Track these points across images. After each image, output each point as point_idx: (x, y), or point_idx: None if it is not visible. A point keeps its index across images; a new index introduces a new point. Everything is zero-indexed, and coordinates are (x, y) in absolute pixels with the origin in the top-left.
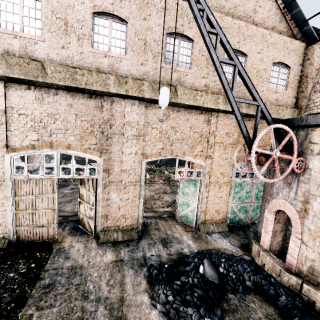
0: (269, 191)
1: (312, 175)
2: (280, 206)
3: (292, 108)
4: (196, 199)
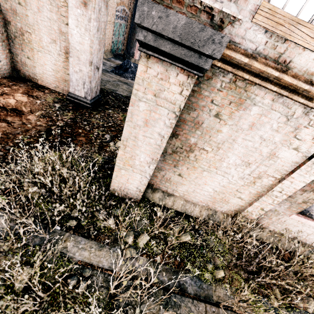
0: None
1: None
2: None
3: None
4: None
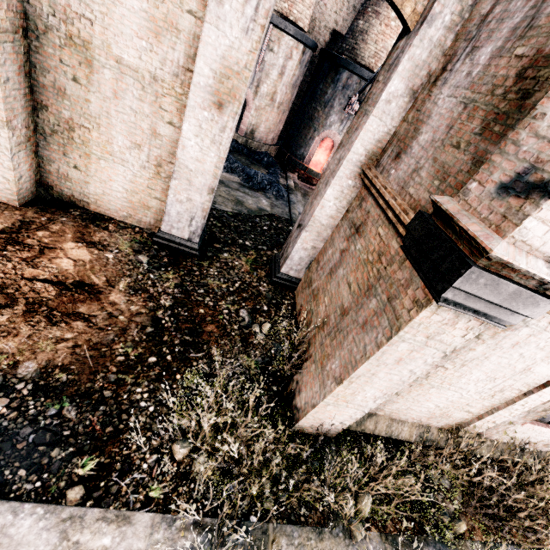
0: None
1: (265, 66)
2: None
3: None
4: None
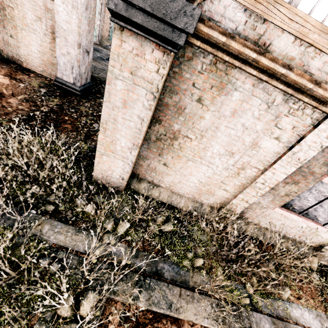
0: None
1: None
2: None
3: None
4: (98, 19)
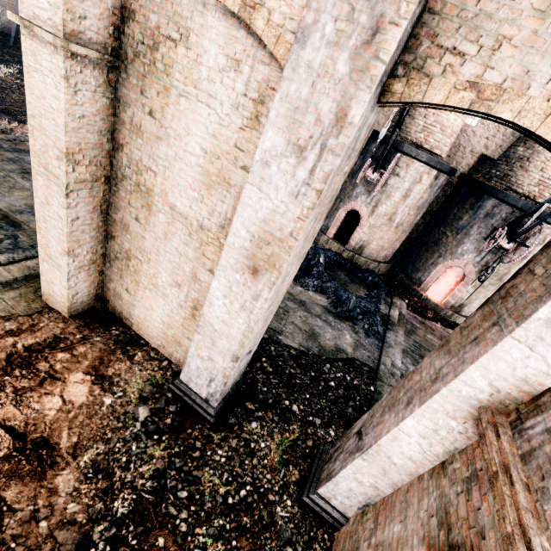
0: (348, 194)
1: (387, 189)
2: (356, 208)
3: None
4: None
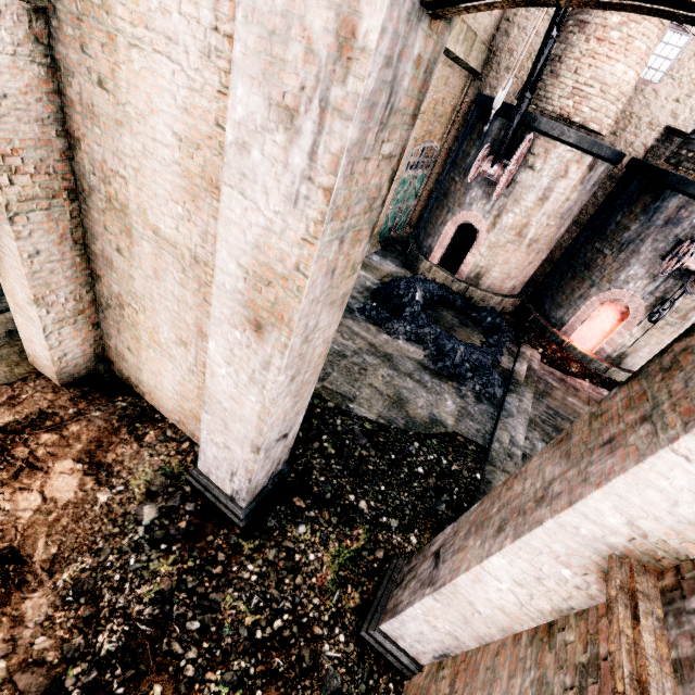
0: (459, 200)
1: (515, 189)
2: (470, 220)
3: (489, 51)
4: None
